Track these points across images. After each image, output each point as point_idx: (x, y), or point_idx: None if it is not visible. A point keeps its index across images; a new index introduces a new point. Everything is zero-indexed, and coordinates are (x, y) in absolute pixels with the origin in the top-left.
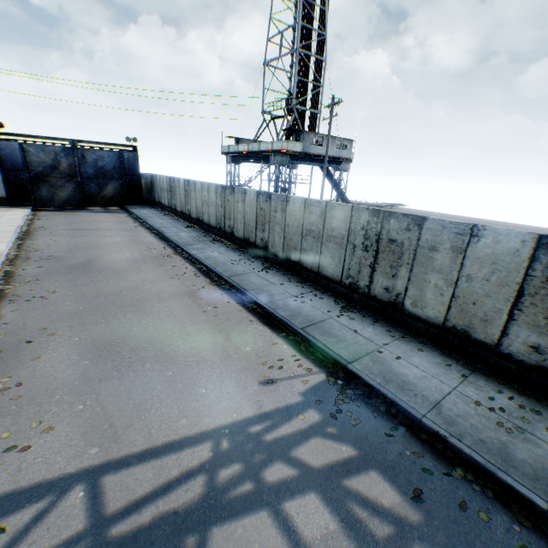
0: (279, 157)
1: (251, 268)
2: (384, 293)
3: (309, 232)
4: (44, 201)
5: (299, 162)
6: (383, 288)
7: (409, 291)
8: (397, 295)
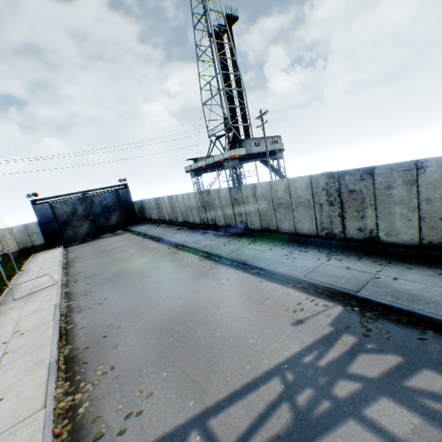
0: (230, 162)
1: (240, 245)
2: (358, 233)
3: (279, 205)
4: (70, 239)
5: (245, 161)
6: (355, 229)
7: (380, 225)
8: (370, 232)
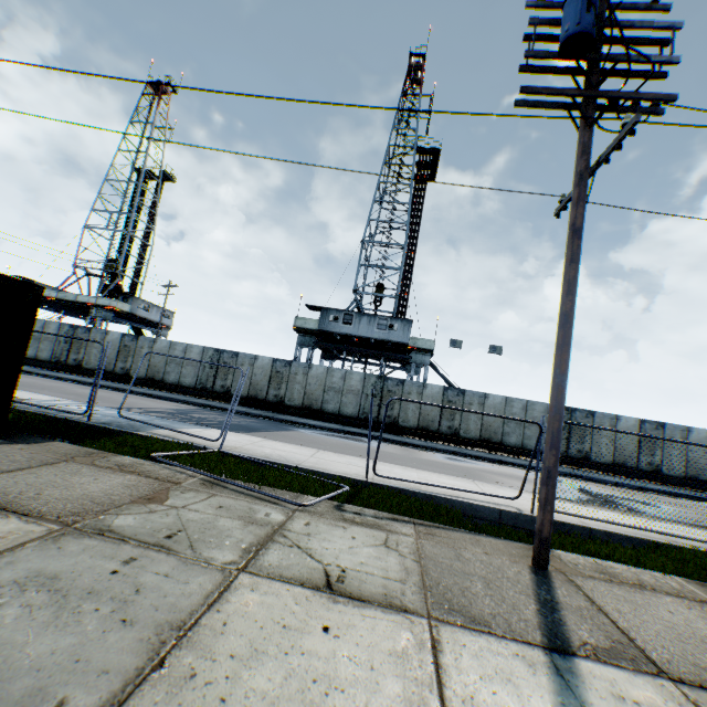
0: (105, 311)
1: (120, 385)
2: (221, 388)
3: (173, 361)
4: None
5: (123, 320)
6: (221, 386)
7: (233, 385)
8: (228, 388)
